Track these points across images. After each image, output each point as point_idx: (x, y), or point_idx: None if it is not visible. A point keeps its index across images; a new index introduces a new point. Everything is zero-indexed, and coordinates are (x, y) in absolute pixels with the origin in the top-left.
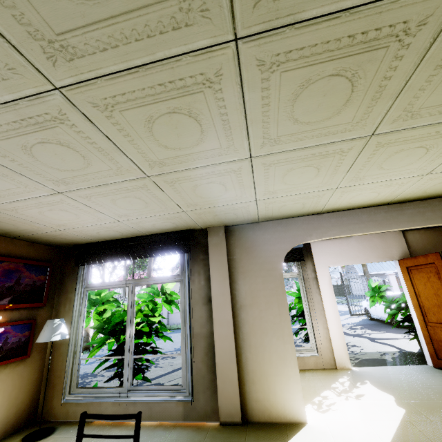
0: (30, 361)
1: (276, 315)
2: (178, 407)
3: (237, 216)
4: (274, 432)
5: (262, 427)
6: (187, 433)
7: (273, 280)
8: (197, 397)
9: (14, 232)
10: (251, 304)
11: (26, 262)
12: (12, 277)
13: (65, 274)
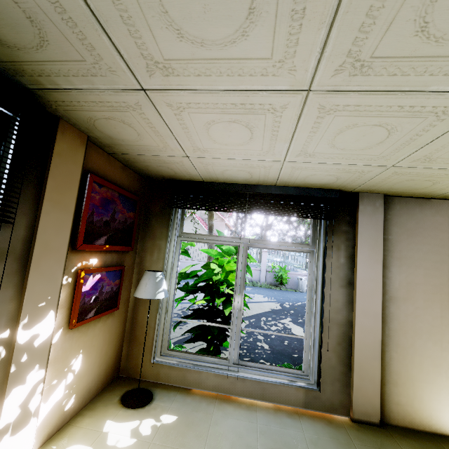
0: (116, 313)
1: (437, 316)
2: (298, 393)
3: (428, 186)
4: (428, 444)
5: (407, 434)
6: (322, 427)
7: (438, 274)
8: (323, 387)
9: (123, 146)
10: (405, 298)
11: (121, 192)
12: (108, 209)
13: (151, 214)
